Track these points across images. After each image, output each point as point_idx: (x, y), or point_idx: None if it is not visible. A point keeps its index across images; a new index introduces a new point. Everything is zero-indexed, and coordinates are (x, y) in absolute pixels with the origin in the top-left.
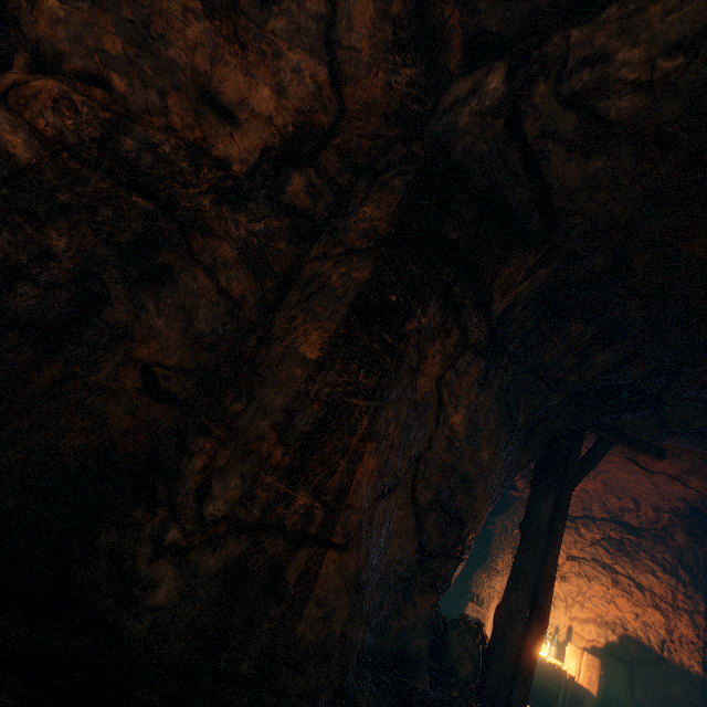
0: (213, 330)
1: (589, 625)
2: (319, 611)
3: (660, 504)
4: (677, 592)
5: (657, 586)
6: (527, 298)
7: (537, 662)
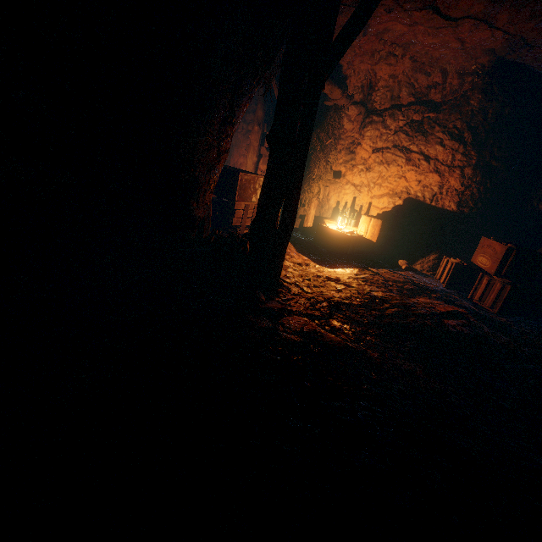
0: None
1: (383, 199)
2: None
3: (466, 67)
4: (457, 154)
5: (442, 153)
6: None
7: (335, 234)
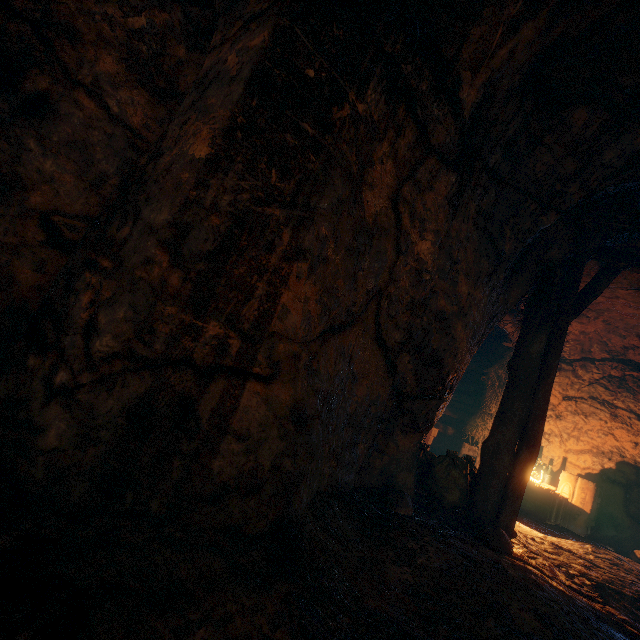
0: (118, 170)
1: (584, 456)
2: (241, 445)
3: None
4: None
5: None
6: (510, 85)
7: (530, 488)
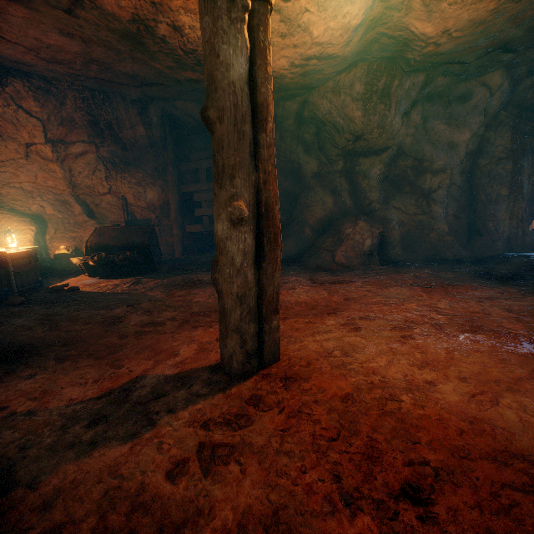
0: (459, 197)
1: None
2: (527, 237)
3: None
4: None
5: None
6: None
7: None
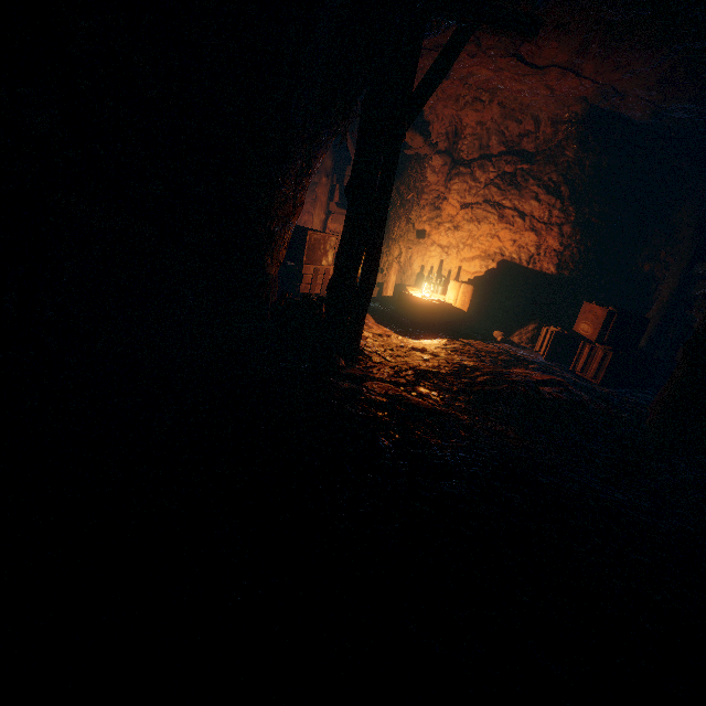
0: None
1: (475, 262)
2: None
3: (559, 115)
4: (554, 210)
5: (538, 209)
6: None
7: (420, 303)
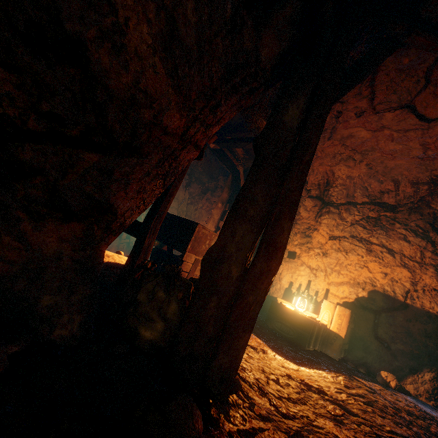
0: None
1: (343, 287)
2: None
3: (420, 178)
4: (426, 251)
5: (408, 249)
6: None
7: (294, 316)
